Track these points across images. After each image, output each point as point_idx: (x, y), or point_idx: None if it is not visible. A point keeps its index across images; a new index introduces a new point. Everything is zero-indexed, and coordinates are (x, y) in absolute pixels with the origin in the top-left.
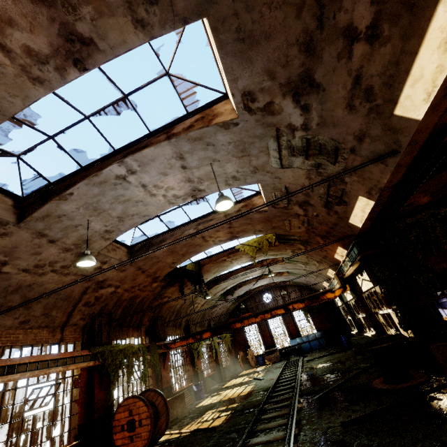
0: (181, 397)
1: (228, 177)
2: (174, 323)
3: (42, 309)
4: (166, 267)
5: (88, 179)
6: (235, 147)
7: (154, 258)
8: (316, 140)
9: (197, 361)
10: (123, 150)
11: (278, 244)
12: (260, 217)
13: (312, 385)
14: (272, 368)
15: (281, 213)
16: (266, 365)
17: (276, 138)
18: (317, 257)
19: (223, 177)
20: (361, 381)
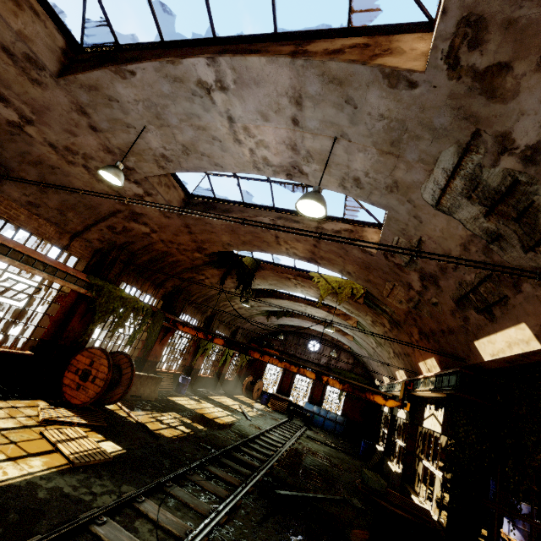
0: (158, 381)
1: (349, 176)
2: (200, 306)
3: (58, 202)
4: (219, 243)
5: (160, 63)
6: (386, 128)
7: (208, 225)
8: (531, 192)
9: (200, 356)
10: (225, 42)
11: (362, 302)
12: (360, 258)
13: (288, 472)
14: (268, 414)
15: (390, 270)
16: (266, 407)
17: (462, 149)
18: (397, 348)
19: (341, 171)
20: (342, 515)
